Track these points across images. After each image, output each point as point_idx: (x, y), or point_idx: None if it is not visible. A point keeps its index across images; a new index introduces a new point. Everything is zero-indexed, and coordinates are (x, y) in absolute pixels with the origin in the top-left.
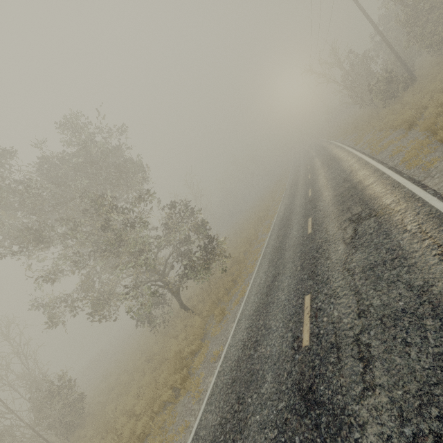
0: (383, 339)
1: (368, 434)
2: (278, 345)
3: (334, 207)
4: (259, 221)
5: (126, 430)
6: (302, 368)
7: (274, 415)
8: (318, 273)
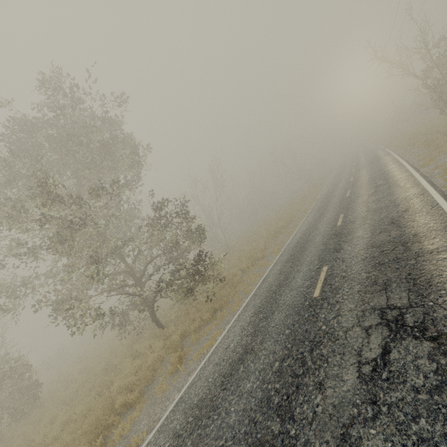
0: None
1: None
2: None
3: (364, 267)
4: (274, 232)
5: None
6: None
7: None
8: (294, 414)
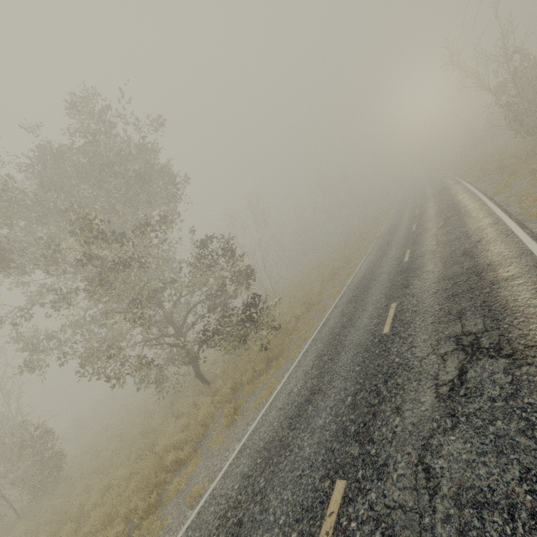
0: None
1: None
2: None
3: (436, 299)
4: (330, 274)
5: None
6: None
7: None
8: (373, 437)
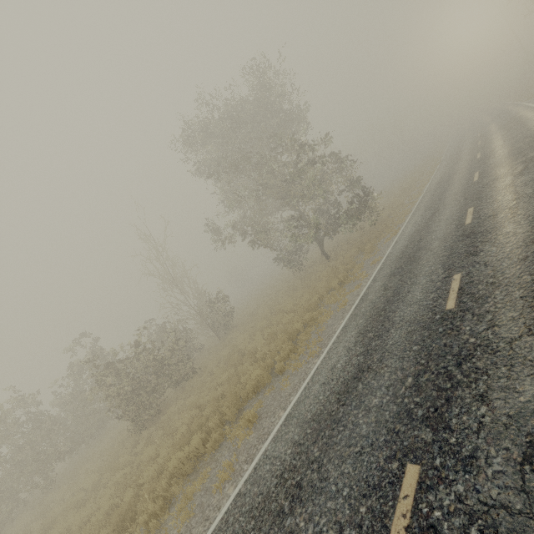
0: (528, 202)
1: (507, 227)
2: (443, 232)
3: (508, 158)
4: (403, 192)
5: (301, 302)
6: (464, 230)
7: (442, 248)
8: (483, 196)
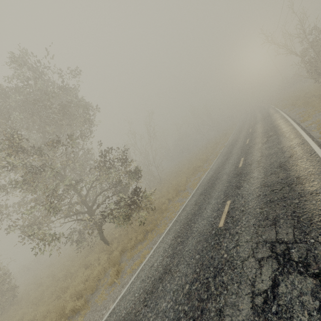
0: None
1: None
2: None
3: (258, 203)
4: (194, 170)
5: None
6: None
7: None
8: None
